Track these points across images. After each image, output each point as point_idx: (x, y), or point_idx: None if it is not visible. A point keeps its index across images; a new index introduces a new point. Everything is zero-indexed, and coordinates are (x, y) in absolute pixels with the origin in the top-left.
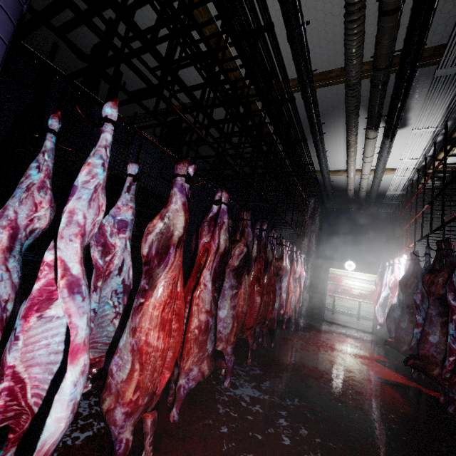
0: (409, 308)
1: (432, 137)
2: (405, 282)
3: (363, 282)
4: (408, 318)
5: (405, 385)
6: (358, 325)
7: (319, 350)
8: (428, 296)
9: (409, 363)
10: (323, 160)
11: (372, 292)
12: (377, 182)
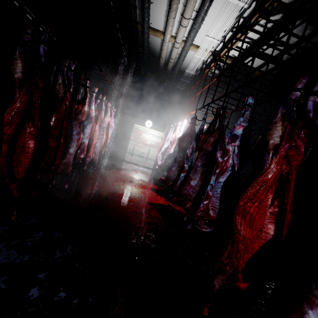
0: (180, 158)
1: (237, 17)
2: (183, 139)
3: (154, 137)
4: (178, 164)
5: (164, 205)
6: (145, 164)
7: (113, 185)
8: (199, 151)
9: (173, 200)
10: (146, 3)
11: (158, 143)
12: (184, 55)
